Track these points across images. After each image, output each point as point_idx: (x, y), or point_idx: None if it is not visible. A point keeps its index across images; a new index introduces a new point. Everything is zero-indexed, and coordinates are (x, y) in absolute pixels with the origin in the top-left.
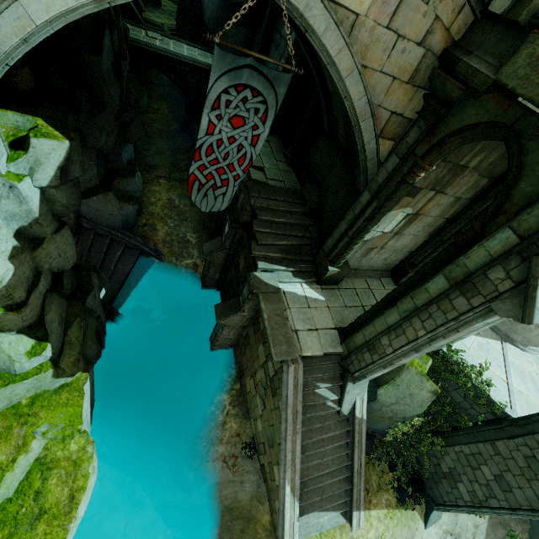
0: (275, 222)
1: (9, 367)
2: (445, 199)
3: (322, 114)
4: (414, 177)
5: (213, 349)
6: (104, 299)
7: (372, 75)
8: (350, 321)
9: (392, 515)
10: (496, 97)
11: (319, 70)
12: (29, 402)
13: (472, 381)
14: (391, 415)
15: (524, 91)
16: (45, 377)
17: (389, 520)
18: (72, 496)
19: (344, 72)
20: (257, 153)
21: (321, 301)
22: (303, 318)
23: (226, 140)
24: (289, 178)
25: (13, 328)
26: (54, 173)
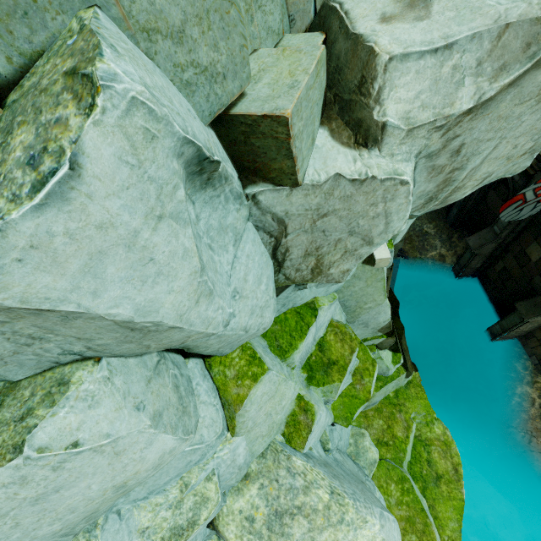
0: None
1: (385, 372)
2: None
3: None
4: None
5: (495, 340)
6: None
7: None
8: None
9: None
10: None
11: None
12: (393, 395)
13: None
14: None
15: None
16: (401, 378)
17: None
18: (455, 468)
19: None
20: None
21: None
22: None
23: None
24: None
25: (387, 347)
26: (406, 231)
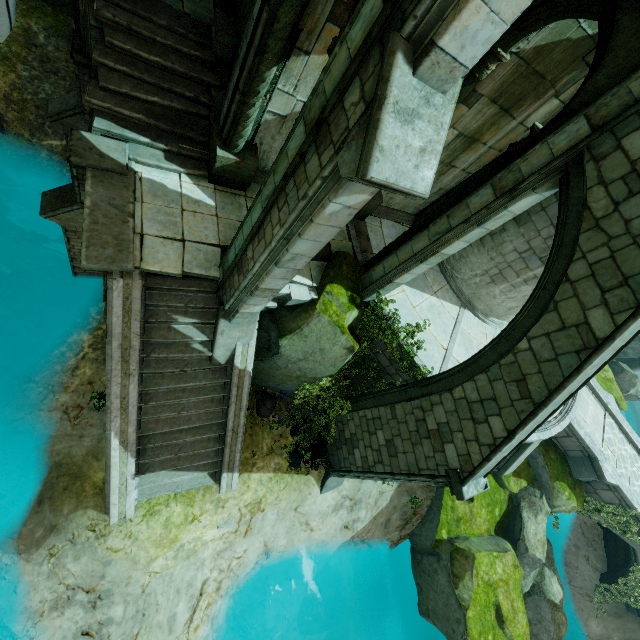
0: (144, 61)
1: None
2: None
3: None
4: None
5: (77, 273)
6: None
7: None
8: None
9: (279, 479)
10: None
11: None
12: None
13: (397, 340)
14: (299, 374)
15: None
16: None
17: (275, 483)
18: None
19: None
20: None
21: (206, 206)
22: (163, 221)
23: None
24: (196, 1)
25: None
26: None
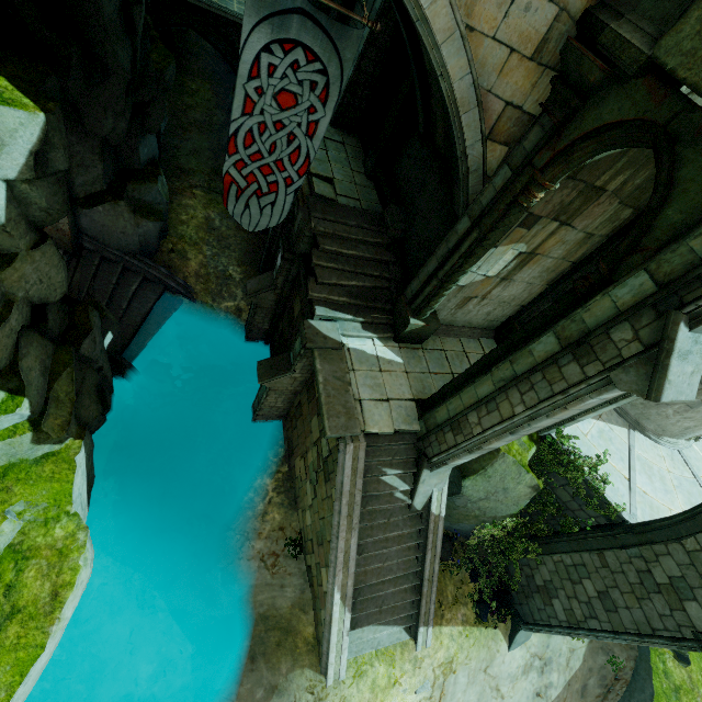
0: (343, 255)
1: None
2: (573, 234)
3: (417, 107)
4: (530, 198)
5: (256, 419)
6: (110, 346)
7: (481, 43)
8: (434, 391)
9: (468, 634)
10: (649, 83)
11: (413, 37)
12: None
13: (583, 476)
14: (478, 513)
15: (687, 73)
16: (22, 442)
17: (464, 638)
18: (56, 593)
19: (441, 35)
20: (315, 151)
21: (397, 364)
22: (371, 385)
23: (270, 127)
24: (367, 197)
25: None
26: (25, 161)
